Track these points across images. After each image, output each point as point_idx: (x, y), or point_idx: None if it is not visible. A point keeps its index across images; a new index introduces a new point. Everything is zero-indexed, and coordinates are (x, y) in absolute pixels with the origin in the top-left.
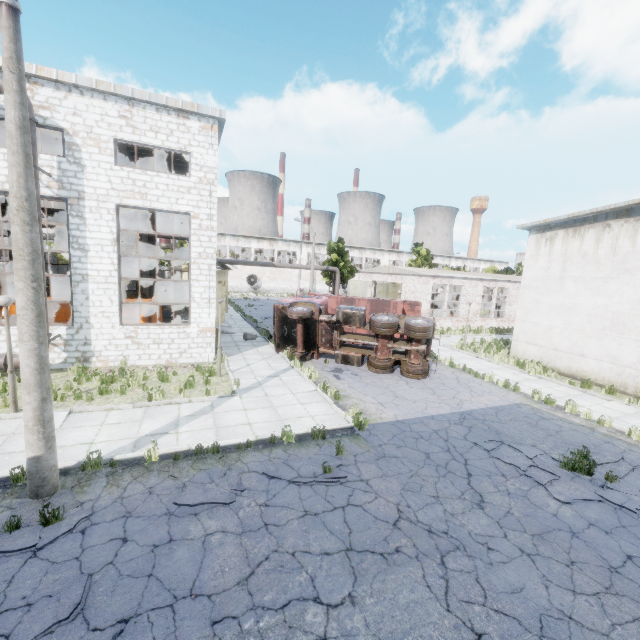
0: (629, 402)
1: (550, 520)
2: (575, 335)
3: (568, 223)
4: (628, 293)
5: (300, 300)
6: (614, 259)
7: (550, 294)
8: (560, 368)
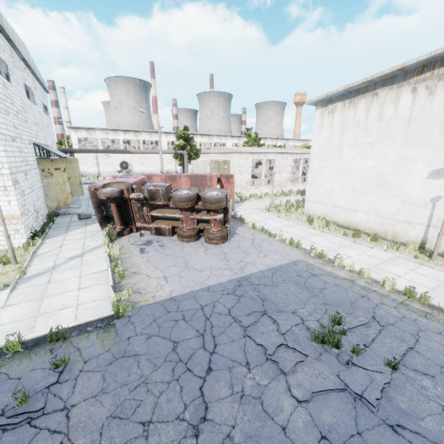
0: (387, 248)
1: (275, 441)
2: (350, 194)
3: (345, 95)
4: (390, 155)
5: (115, 181)
6: (380, 125)
7: (332, 160)
8: (339, 221)
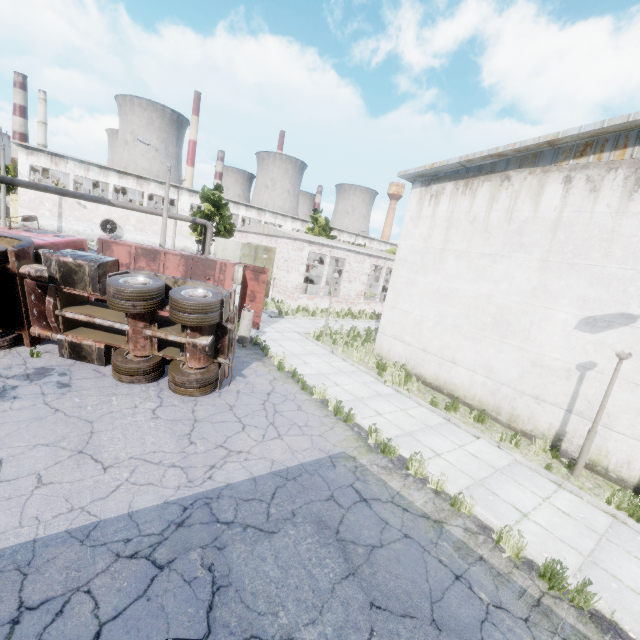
0: (501, 440)
1: None
2: (449, 333)
3: (460, 173)
4: (519, 279)
5: (2, 233)
6: (509, 228)
7: (427, 273)
8: (426, 376)
